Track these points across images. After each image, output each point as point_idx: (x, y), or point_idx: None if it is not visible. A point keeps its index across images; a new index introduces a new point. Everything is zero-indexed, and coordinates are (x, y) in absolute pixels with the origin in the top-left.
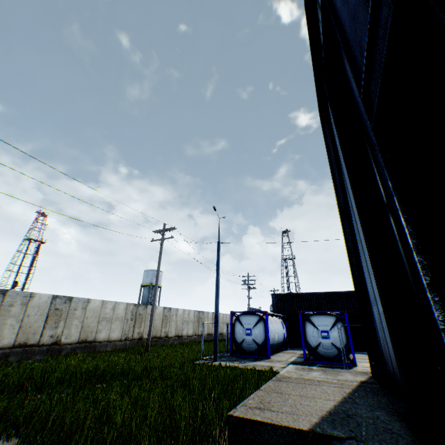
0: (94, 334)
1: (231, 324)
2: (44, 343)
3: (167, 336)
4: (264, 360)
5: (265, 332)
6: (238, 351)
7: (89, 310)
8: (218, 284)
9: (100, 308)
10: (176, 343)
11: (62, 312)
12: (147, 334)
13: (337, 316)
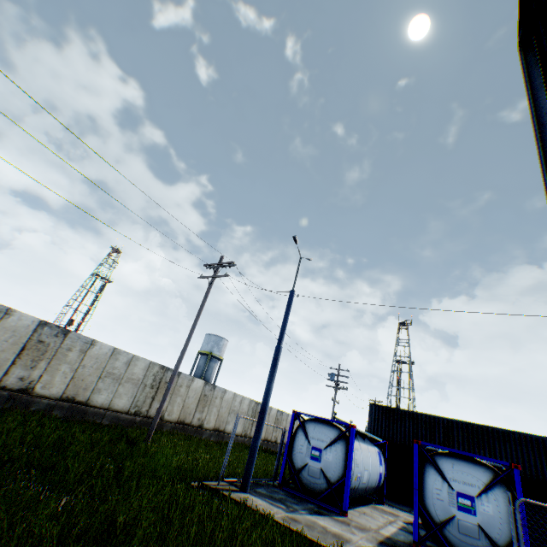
0: (89, 393)
1: (289, 431)
2: (6, 386)
3: (201, 426)
4: (333, 516)
5: (346, 463)
6: (293, 483)
7: (90, 356)
8: (277, 357)
9: (108, 357)
10: (212, 441)
11: (47, 348)
12: (170, 414)
13: (496, 470)
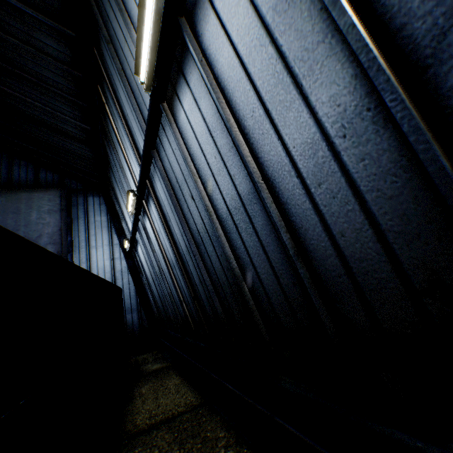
0: None
1: None
2: None
3: None
4: None
5: None
6: None
7: None
8: None
9: None
10: None
11: None
12: None
13: None
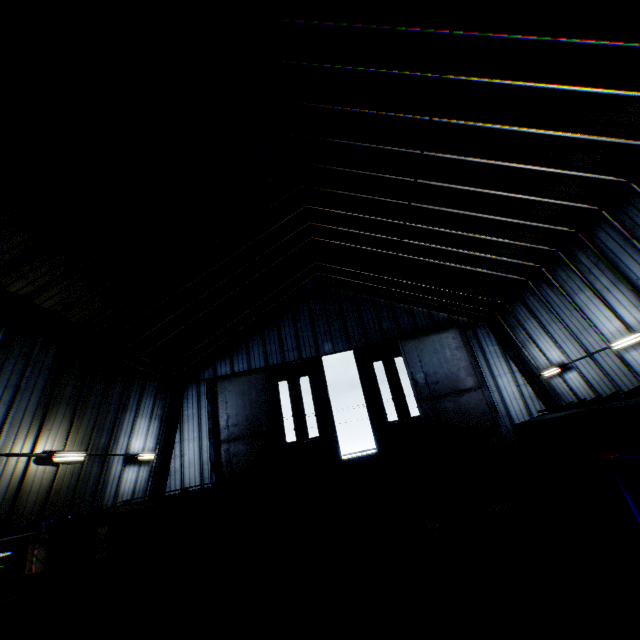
0: None
1: None
2: None
3: None
4: None
5: None
6: None
7: None
8: None
9: None
10: None
11: None
12: None
13: None
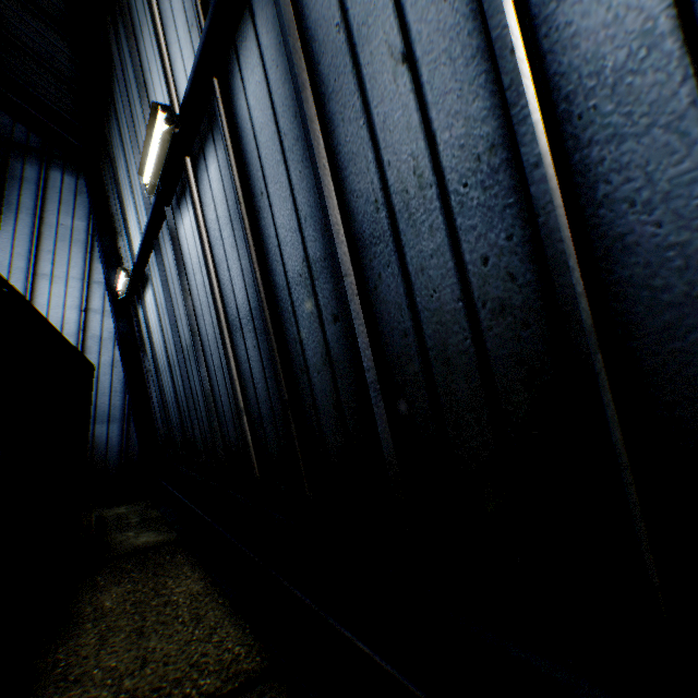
0: None
1: None
2: None
3: None
4: None
5: None
6: None
7: None
8: None
9: None
10: None
11: None
12: None
13: None
